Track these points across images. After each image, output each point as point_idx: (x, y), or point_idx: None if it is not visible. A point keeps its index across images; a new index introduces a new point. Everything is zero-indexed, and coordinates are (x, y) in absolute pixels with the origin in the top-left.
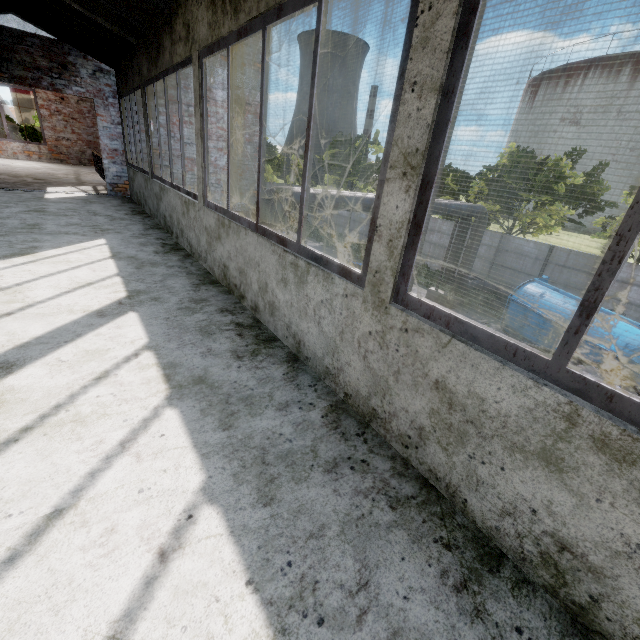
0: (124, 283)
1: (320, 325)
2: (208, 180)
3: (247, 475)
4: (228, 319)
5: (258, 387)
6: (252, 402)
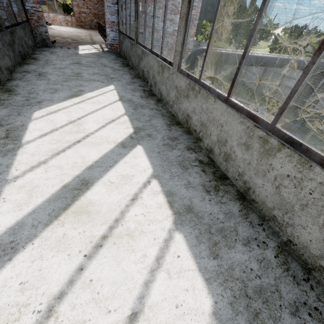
0: (130, 121)
1: (278, 189)
2: (184, 53)
3: (239, 306)
4: (193, 156)
5: (226, 221)
6: (225, 234)
